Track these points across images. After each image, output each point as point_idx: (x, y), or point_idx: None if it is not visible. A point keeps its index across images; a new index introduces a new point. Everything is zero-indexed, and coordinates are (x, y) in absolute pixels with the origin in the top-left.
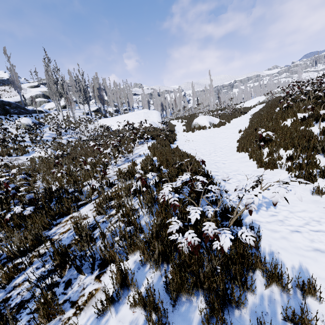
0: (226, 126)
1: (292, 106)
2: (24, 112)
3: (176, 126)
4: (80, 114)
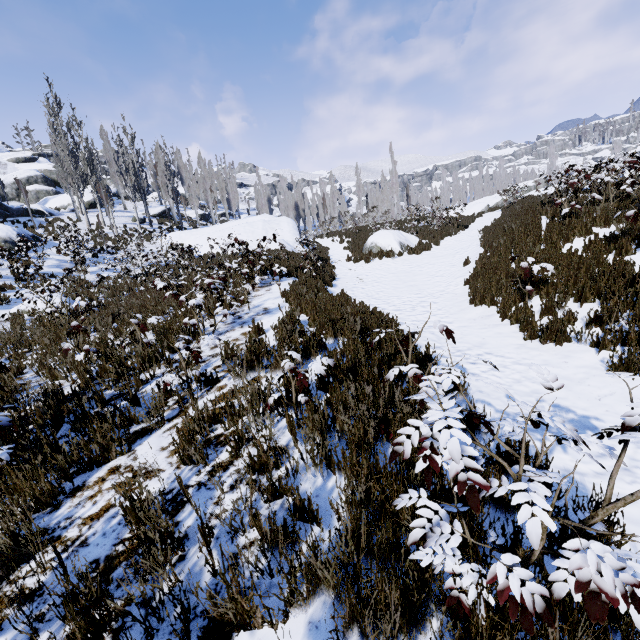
0: (434, 252)
1: (578, 213)
2: None
3: (330, 250)
4: (128, 221)
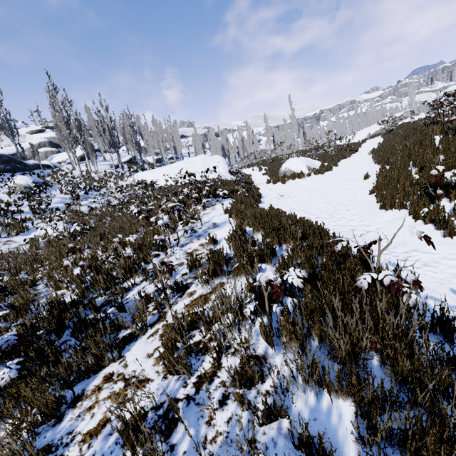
0: (334, 171)
1: None
2: (21, 168)
3: (252, 177)
4: (107, 167)
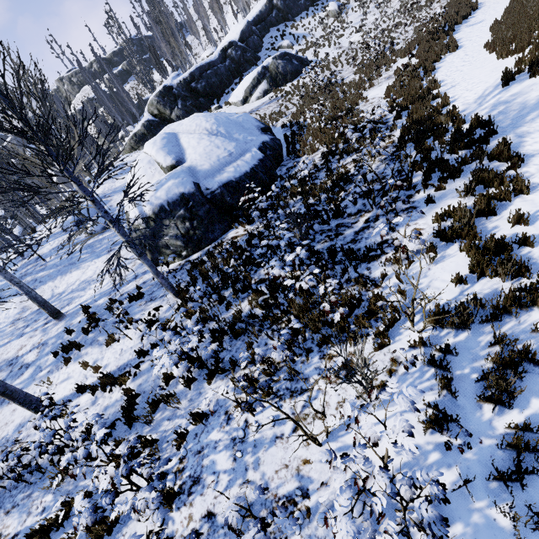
0: None
1: None
2: None
3: None
4: None
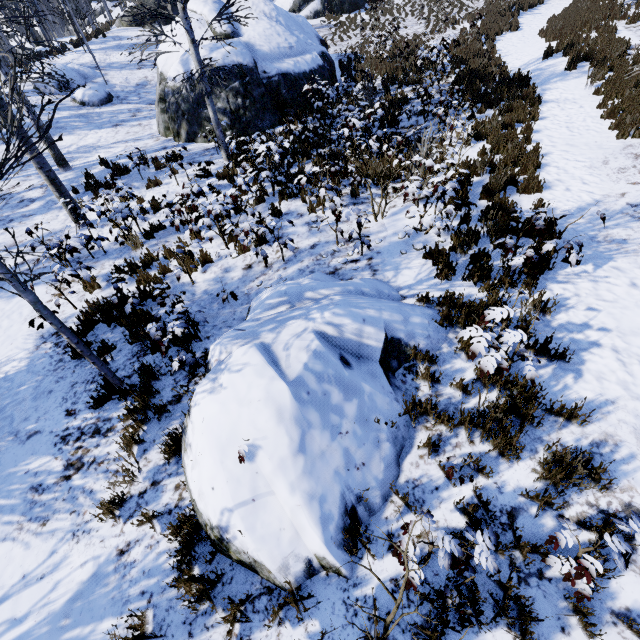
0: None
1: None
2: None
3: None
4: None
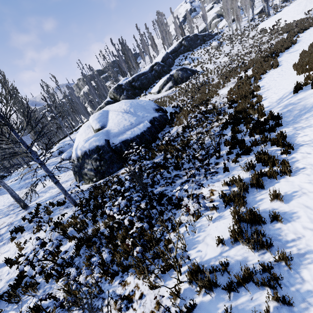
0: None
1: None
2: (211, 38)
3: None
4: (245, 23)
